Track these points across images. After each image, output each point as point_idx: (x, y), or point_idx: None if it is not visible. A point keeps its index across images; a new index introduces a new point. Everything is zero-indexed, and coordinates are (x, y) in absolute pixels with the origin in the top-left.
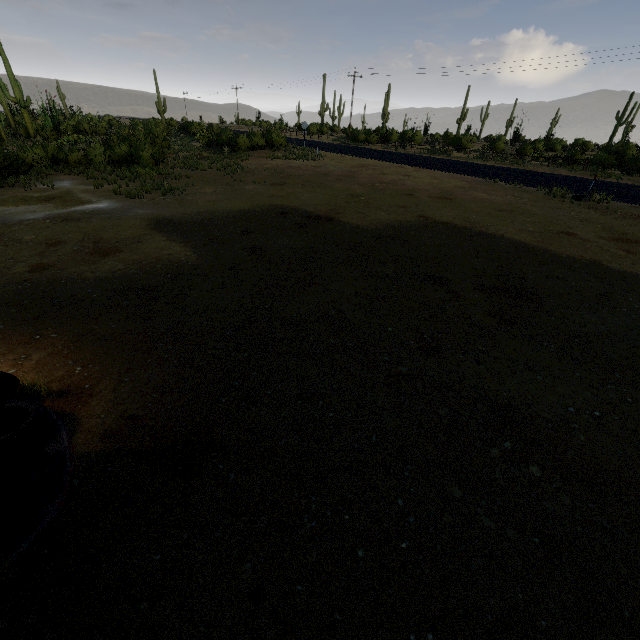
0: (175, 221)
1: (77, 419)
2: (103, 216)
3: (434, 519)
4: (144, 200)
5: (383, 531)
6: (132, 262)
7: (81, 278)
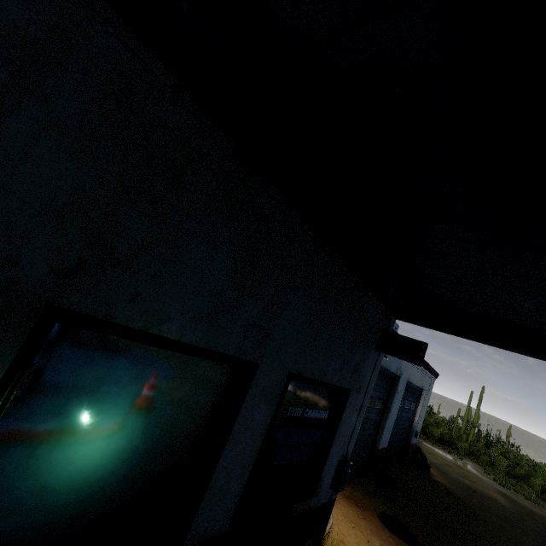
0: (516, 501)
1: (433, 476)
2: (477, 476)
3: (509, 544)
4: (508, 490)
5: (490, 530)
6: (475, 486)
7: (451, 474)
